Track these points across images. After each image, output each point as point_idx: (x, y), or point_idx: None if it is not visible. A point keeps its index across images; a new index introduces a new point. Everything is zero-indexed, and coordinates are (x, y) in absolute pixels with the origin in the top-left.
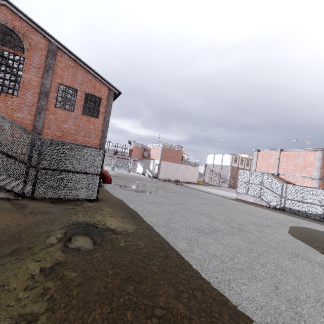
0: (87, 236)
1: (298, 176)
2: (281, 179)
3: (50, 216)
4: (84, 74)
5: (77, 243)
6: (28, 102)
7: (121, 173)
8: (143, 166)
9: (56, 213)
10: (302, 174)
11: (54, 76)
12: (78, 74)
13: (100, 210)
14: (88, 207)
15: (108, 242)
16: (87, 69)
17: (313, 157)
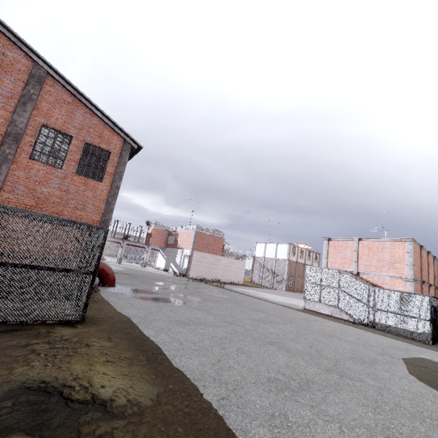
0: None
1: (385, 276)
2: (364, 281)
3: None
4: (86, 115)
5: None
6: None
7: (132, 269)
8: (165, 258)
9: None
10: (390, 274)
11: (35, 112)
12: (76, 114)
13: (86, 346)
14: (61, 340)
15: None
16: (92, 108)
17: (402, 249)
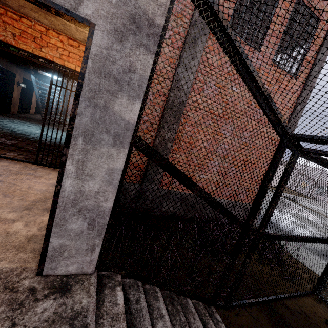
0: None
1: None
2: None
3: None
4: None
5: None
6: None
7: None
8: None
9: None
10: None
11: None
12: None
13: None
14: None
15: None
16: None
17: None
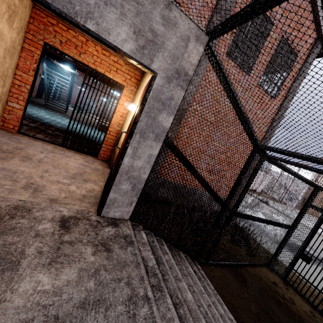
0: None
1: None
2: None
3: None
4: None
5: None
6: None
7: None
8: None
9: None
10: None
11: None
12: None
13: None
14: None
15: None
16: None
17: None
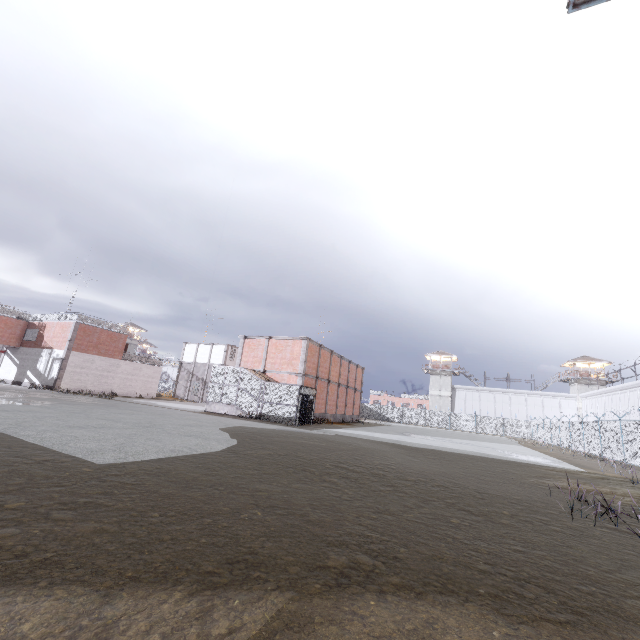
0: None
1: (285, 373)
2: (264, 377)
3: None
4: None
5: None
6: None
7: None
8: (18, 363)
9: None
10: (289, 370)
11: None
12: None
13: None
14: None
15: None
16: None
17: (300, 347)
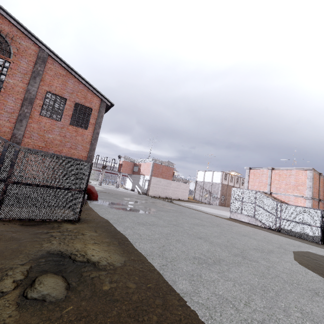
0: (59, 276)
1: (291, 196)
2: (274, 198)
3: (14, 245)
4: (75, 83)
5: (42, 289)
6: (8, 108)
7: (109, 189)
8: (132, 181)
9: (23, 240)
10: (294, 194)
11: (42, 83)
12: (68, 83)
13: (82, 234)
14: (67, 231)
15: (87, 285)
16: (79, 78)
17: (304, 176)
